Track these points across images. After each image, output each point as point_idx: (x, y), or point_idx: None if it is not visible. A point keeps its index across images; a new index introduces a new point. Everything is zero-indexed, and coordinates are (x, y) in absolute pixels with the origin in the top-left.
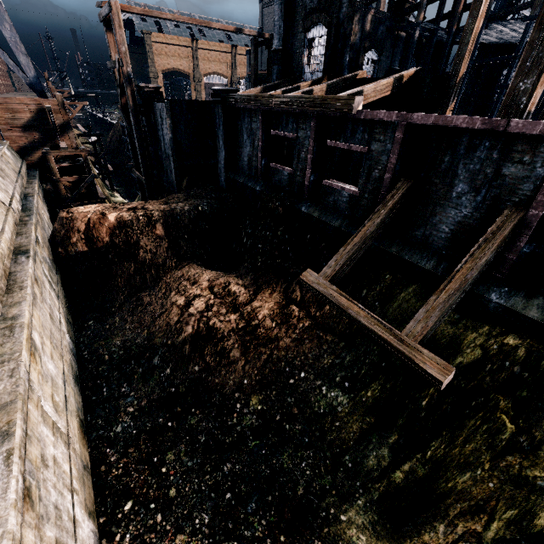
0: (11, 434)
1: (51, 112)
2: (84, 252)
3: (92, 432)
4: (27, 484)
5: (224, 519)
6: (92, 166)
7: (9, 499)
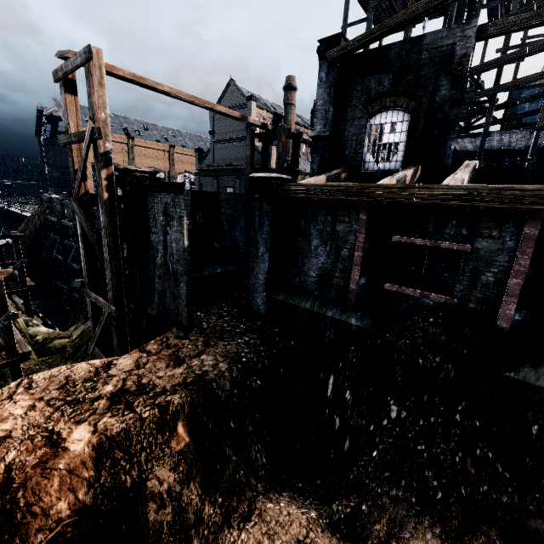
0: None
1: None
2: None
3: None
4: None
5: None
6: None
7: None
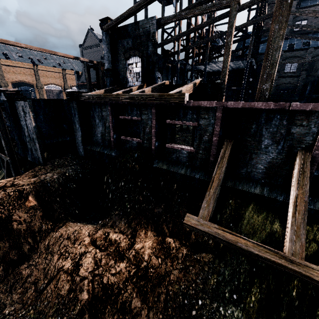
0: None
1: None
2: None
3: None
4: None
5: None
6: None
7: None
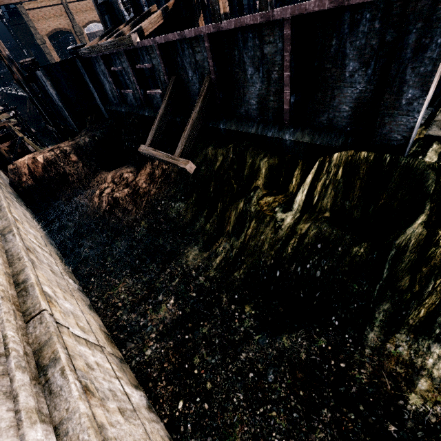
0: (12, 231)
1: None
2: (33, 184)
3: (69, 262)
4: (27, 248)
5: (136, 268)
6: (19, 133)
7: (18, 241)
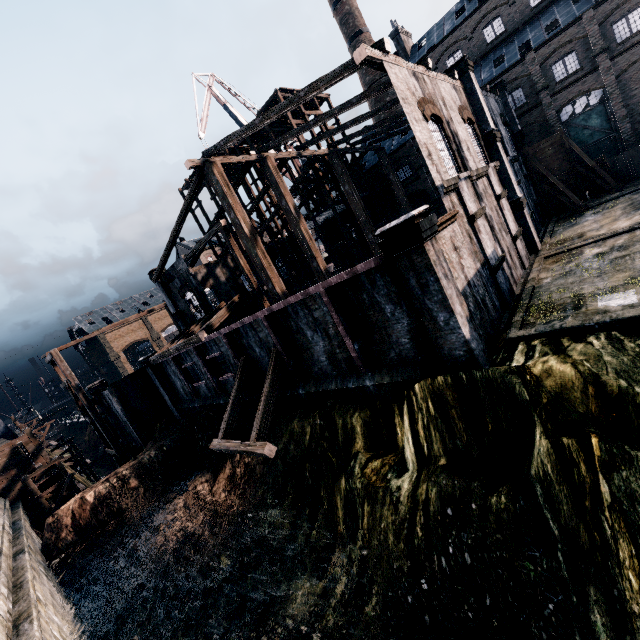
0: (31, 615)
1: (23, 446)
2: (73, 539)
3: None
4: None
5: None
6: (70, 469)
7: (35, 629)
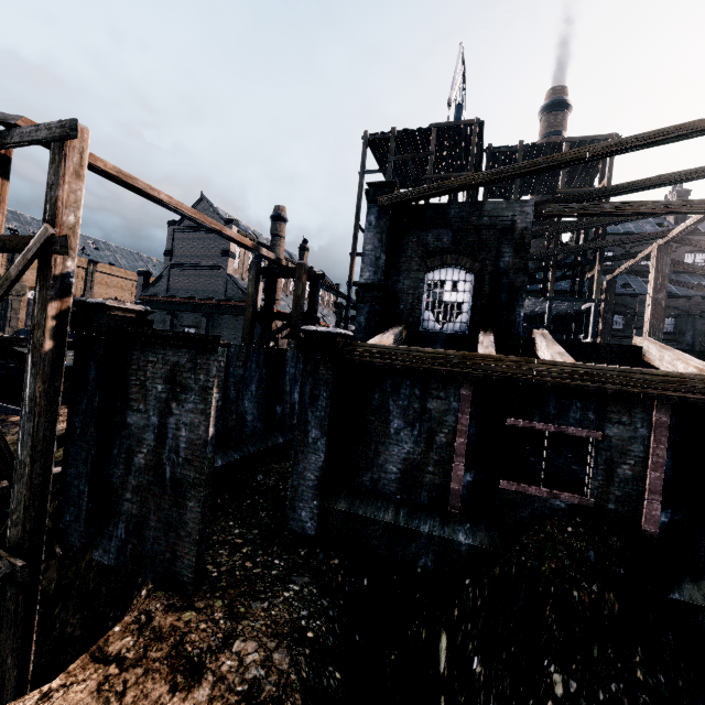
0: None
1: None
2: None
3: None
4: None
5: None
6: None
7: None
